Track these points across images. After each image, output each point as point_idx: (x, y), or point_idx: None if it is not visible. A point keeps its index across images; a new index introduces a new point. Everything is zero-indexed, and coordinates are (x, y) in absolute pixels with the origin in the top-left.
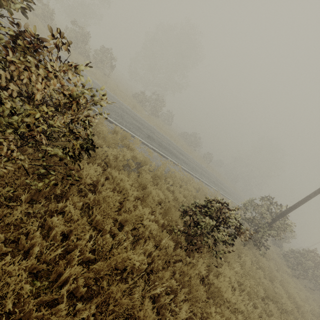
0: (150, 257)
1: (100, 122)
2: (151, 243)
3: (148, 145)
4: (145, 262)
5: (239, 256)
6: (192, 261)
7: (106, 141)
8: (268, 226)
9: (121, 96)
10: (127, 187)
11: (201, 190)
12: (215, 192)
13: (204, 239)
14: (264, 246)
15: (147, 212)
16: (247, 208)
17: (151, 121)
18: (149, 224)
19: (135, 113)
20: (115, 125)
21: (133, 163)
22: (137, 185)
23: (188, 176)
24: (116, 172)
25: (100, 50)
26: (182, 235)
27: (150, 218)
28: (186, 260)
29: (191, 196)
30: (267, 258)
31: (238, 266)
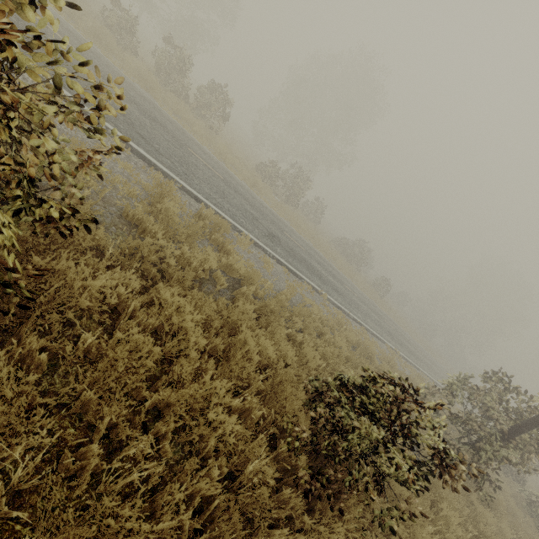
0: (207, 509)
1: (169, 194)
2: (217, 470)
3: (266, 250)
4: (186, 529)
5: (433, 504)
6: (316, 527)
7: (169, 229)
8: (503, 441)
9: (234, 165)
10: (188, 326)
11: (362, 347)
12: (390, 353)
13: (351, 474)
14: (489, 481)
15: (223, 389)
16: (457, 396)
17: (283, 212)
18: (222, 419)
19: (254, 195)
20: (206, 206)
21: (223, 278)
22: (221, 323)
23: (339, 317)
24: (179, 292)
25: (208, 87)
26: (303, 448)
27: (231, 403)
28: (303, 520)
29: (339, 357)
30: (495, 509)
31: (430, 529)
